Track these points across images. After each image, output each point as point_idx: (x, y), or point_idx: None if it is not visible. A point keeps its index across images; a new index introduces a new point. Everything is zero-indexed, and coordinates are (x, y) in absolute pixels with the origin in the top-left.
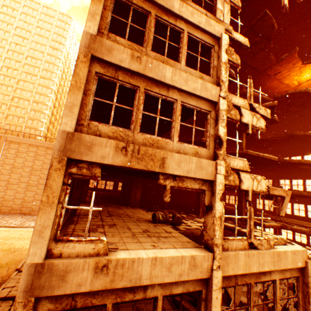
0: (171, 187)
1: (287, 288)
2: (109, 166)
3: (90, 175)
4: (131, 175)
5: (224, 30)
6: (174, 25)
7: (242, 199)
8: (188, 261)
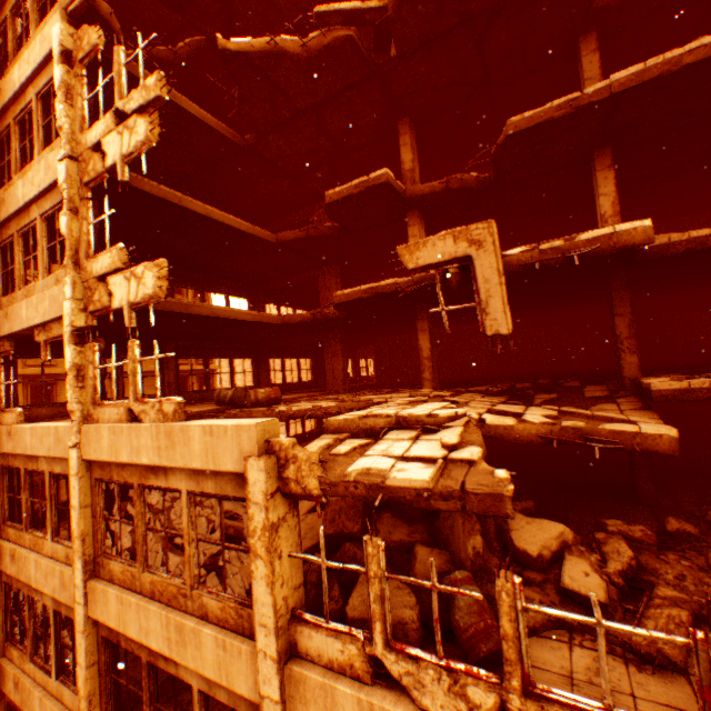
0: (48, 342)
1: (223, 523)
2: (151, 333)
3: (7, 351)
4: (314, 333)
5: (60, 16)
6: (27, 106)
7: (611, 309)
8: (55, 434)
